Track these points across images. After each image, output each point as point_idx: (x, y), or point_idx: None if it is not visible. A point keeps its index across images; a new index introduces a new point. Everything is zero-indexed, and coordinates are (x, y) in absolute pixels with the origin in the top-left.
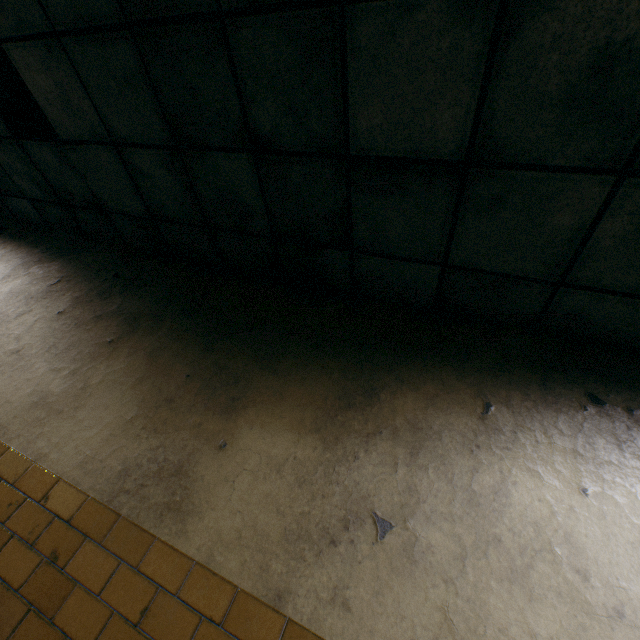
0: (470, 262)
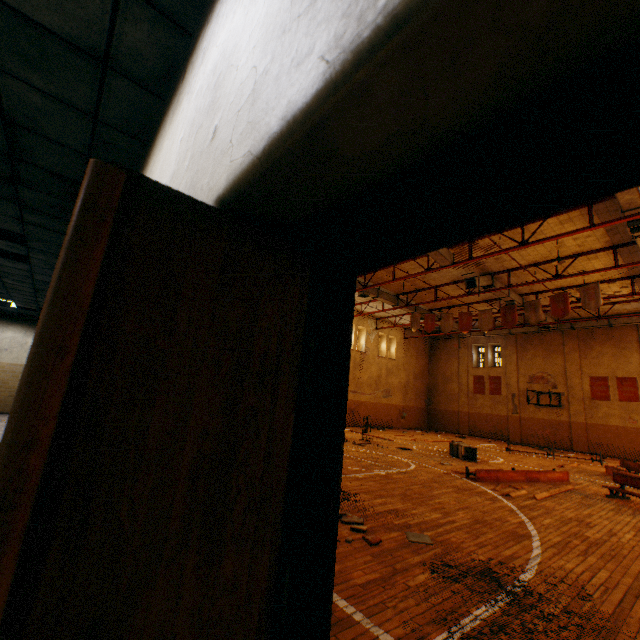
0: (84, 146)
